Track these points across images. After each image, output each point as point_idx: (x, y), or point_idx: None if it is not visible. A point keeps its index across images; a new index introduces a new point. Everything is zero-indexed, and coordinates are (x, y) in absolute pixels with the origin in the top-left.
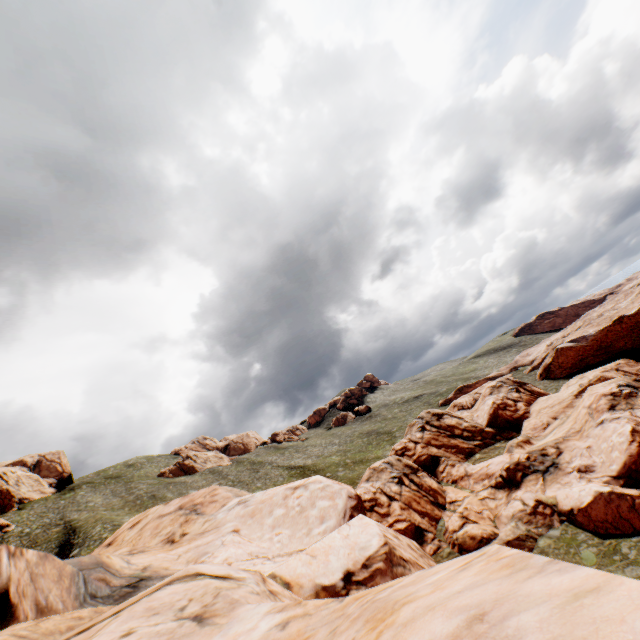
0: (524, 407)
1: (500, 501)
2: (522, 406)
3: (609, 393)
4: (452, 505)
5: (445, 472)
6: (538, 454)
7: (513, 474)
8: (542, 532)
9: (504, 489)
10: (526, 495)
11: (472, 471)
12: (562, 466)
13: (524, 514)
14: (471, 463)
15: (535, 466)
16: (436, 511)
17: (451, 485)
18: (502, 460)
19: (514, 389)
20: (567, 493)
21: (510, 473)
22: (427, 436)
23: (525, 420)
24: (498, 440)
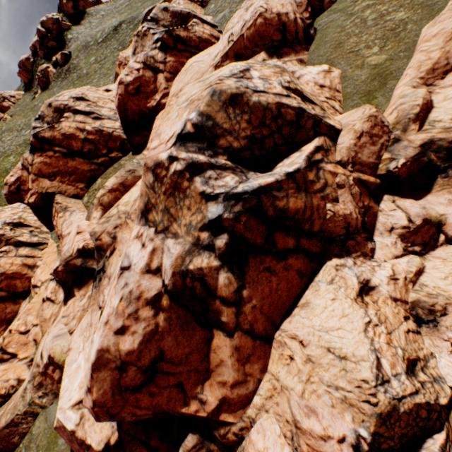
0: (164, 85)
1: (58, 308)
2: (162, 83)
3: (153, 165)
4: (33, 292)
5: (55, 221)
6: (95, 245)
7: (66, 276)
8: (46, 405)
9: (66, 288)
10: (47, 341)
11: (66, 232)
12: (102, 285)
13: (38, 373)
14: (88, 199)
15: (88, 266)
16: (10, 308)
17: (56, 242)
18: (71, 238)
19: (159, 42)
20: (63, 374)
21: (61, 277)
22: (38, 161)
23: (157, 116)
24: (127, 152)
